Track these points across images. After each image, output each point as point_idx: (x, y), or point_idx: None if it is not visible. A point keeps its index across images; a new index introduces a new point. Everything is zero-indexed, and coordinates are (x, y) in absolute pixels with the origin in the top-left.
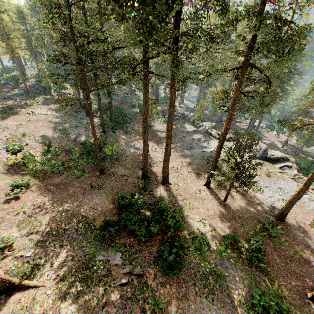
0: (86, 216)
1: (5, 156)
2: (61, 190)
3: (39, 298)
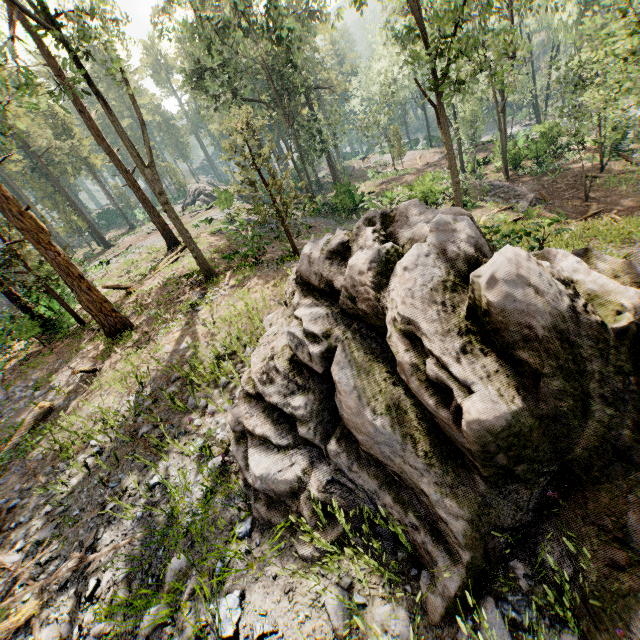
0: None
1: None
2: None
3: None
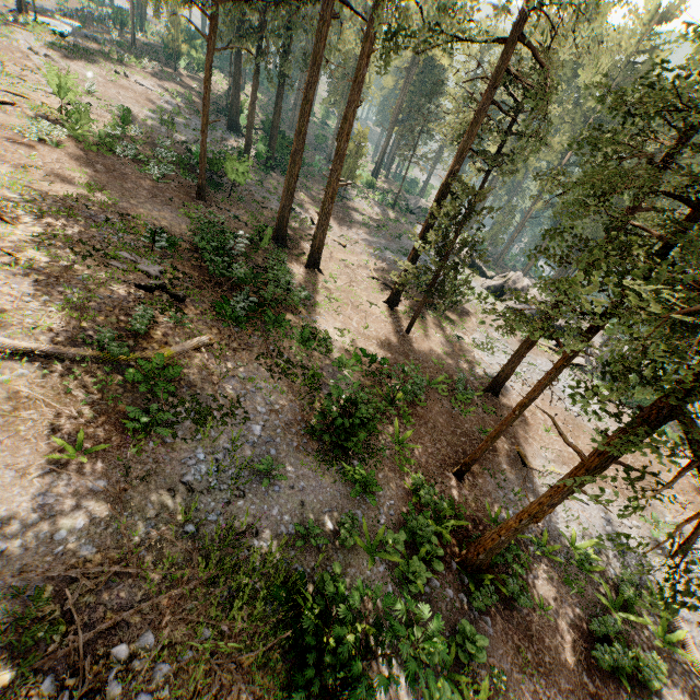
0: (135, 217)
1: (41, 100)
2: (113, 177)
3: (2, 229)
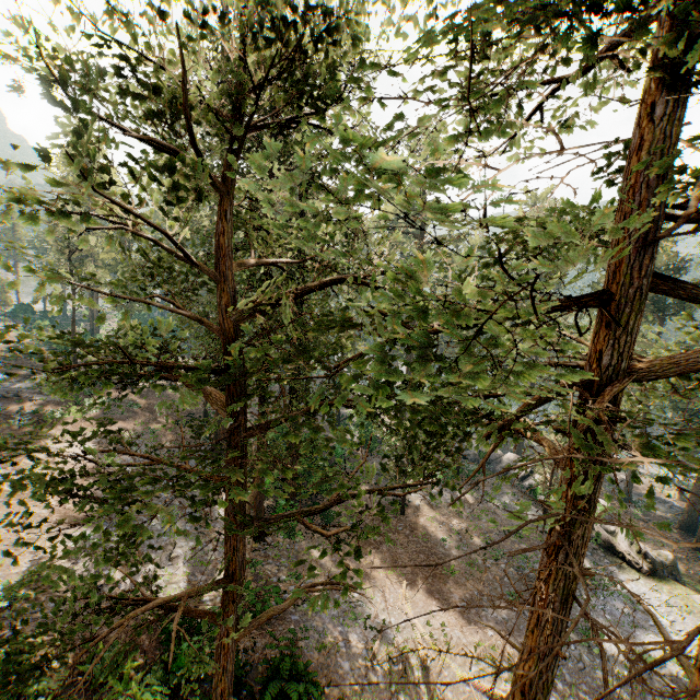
0: None
1: None
2: None
3: None
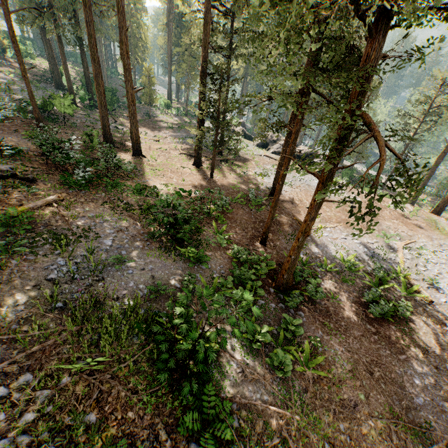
0: None
1: None
2: None
3: None
